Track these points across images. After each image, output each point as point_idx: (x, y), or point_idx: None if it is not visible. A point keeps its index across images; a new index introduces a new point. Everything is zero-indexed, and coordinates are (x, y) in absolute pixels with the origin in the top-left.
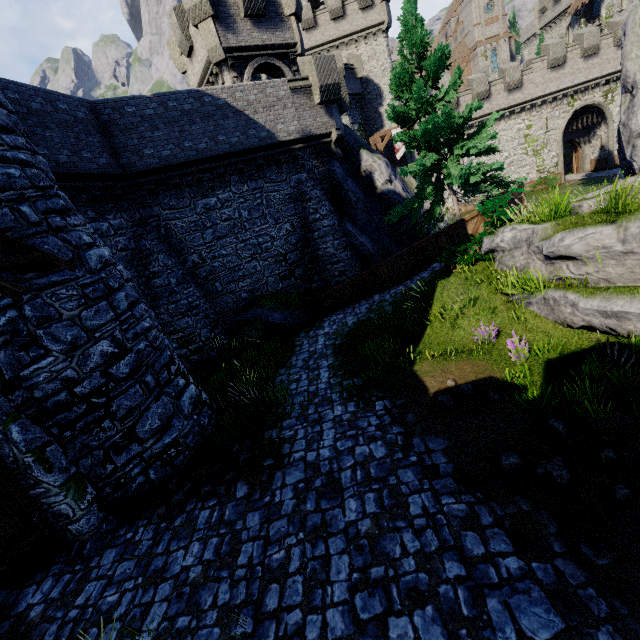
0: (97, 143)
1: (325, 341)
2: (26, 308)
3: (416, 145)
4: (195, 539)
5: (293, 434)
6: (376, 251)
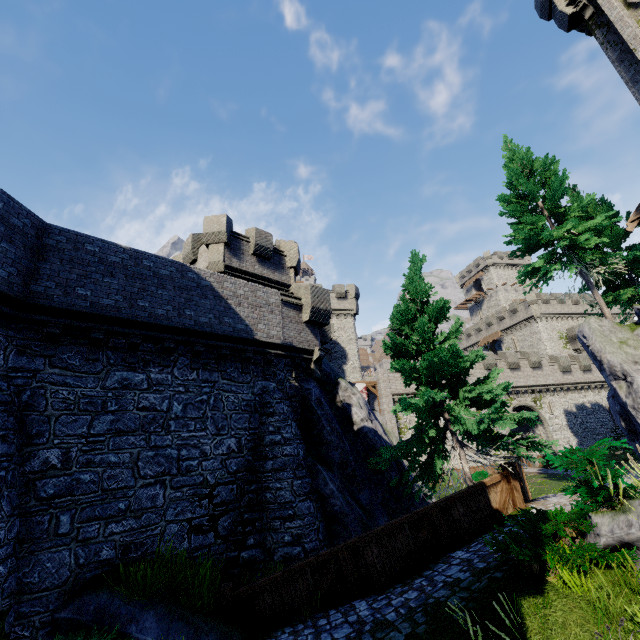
0: (12, 254)
1: None
2: None
3: (414, 378)
4: None
5: None
6: (352, 510)
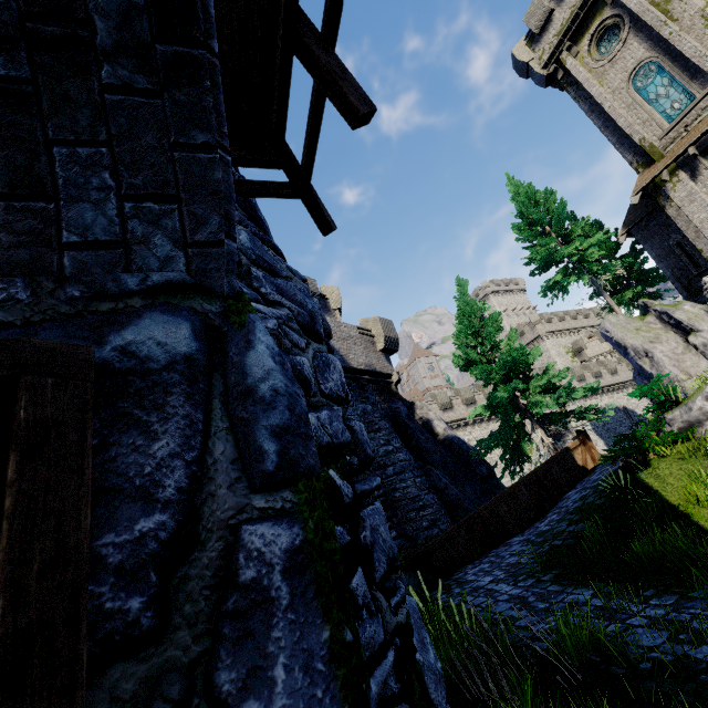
0: None
1: (514, 583)
2: (242, 233)
3: (492, 379)
4: None
5: None
6: (466, 496)
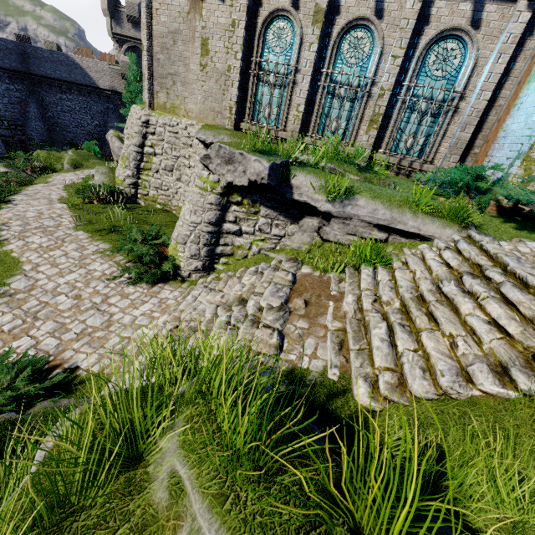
0: (18, 59)
1: None
2: None
3: None
4: None
5: None
6: None
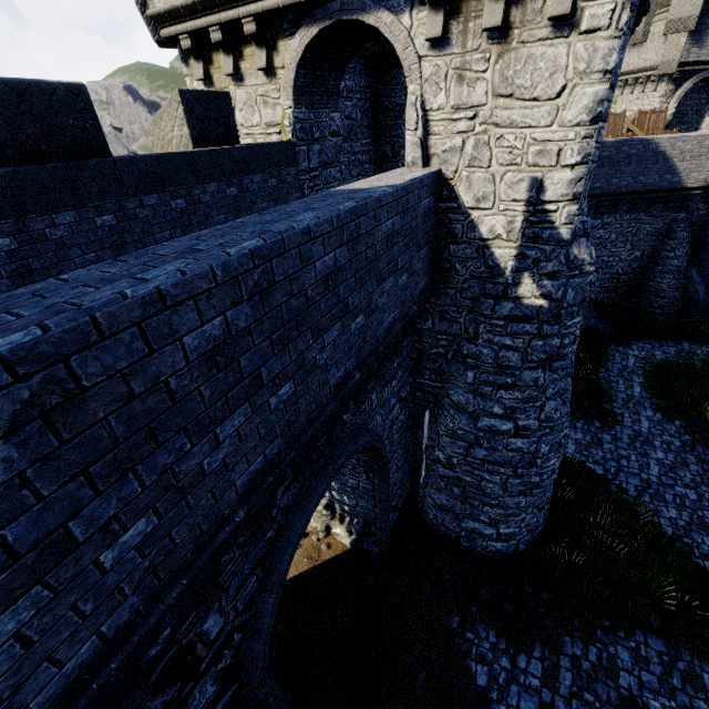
0: None
1: (635, 363)
2: None
3: None
4: (578, 431)
5: (621, 412)
6: (705, 302)
